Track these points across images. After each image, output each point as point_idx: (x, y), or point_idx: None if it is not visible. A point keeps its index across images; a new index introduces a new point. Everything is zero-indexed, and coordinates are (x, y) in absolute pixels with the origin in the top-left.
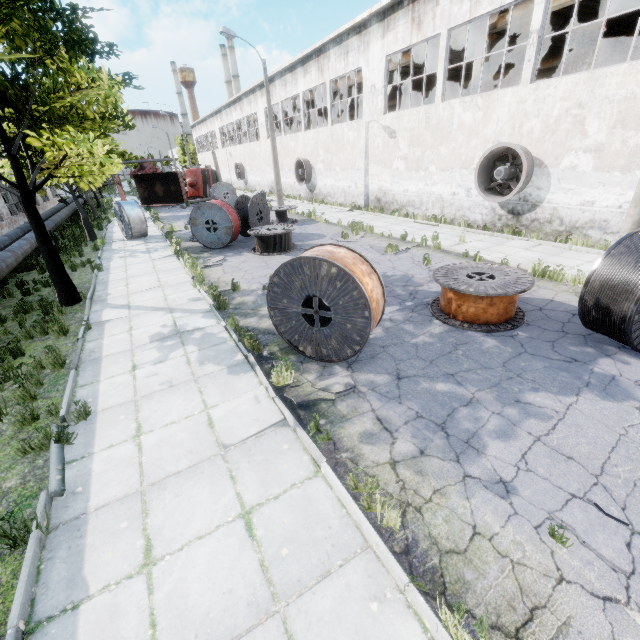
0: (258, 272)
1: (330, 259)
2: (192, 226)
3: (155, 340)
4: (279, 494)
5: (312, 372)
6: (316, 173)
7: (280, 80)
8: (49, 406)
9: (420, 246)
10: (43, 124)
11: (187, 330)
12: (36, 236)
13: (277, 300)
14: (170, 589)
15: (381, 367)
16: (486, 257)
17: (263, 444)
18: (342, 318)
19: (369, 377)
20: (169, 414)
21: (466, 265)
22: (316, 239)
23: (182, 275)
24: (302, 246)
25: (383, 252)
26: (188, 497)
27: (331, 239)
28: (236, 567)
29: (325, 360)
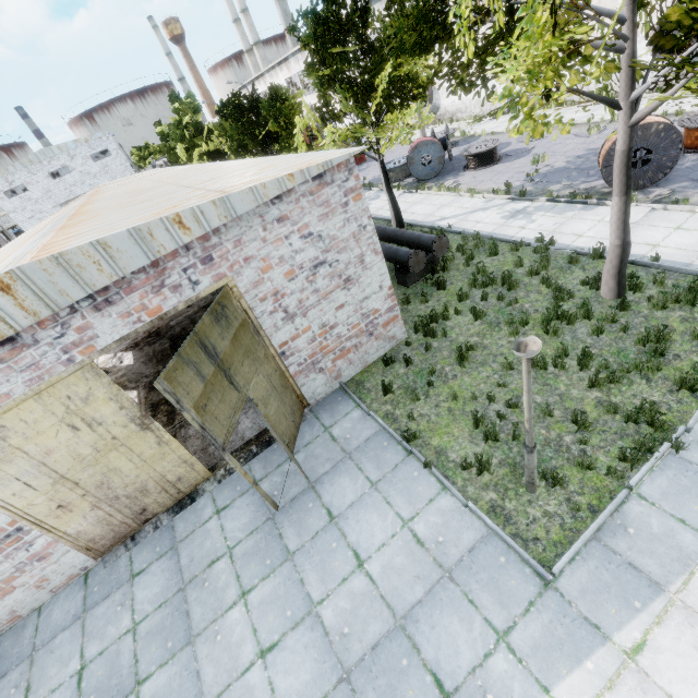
0: (502, 177)
1: (658, 121)
2: (409, 166)
3: (508, 218)
4: (684, 222)
5: (637, 195)
6: (439, 93)
7: (379, 4)
8: (521, 241)
9: (612, 122)
10: (405, 103)
11: (521, 209)
12: (386, 186)
13: (610, 161)
14: (674, 245)
15: (678, 181)
16: (684, 110)
17: (652, 217)
18: (660, 156)
19: (676, 186)
20: (582, 228)
21: (697, 113)
22: (506, 147)
23: (443, 197)
24: (506, 154)
25: (587, 135)
26: (642, 235)
27: (520, 143)
28: (693, 235)
29: (640, 189)
